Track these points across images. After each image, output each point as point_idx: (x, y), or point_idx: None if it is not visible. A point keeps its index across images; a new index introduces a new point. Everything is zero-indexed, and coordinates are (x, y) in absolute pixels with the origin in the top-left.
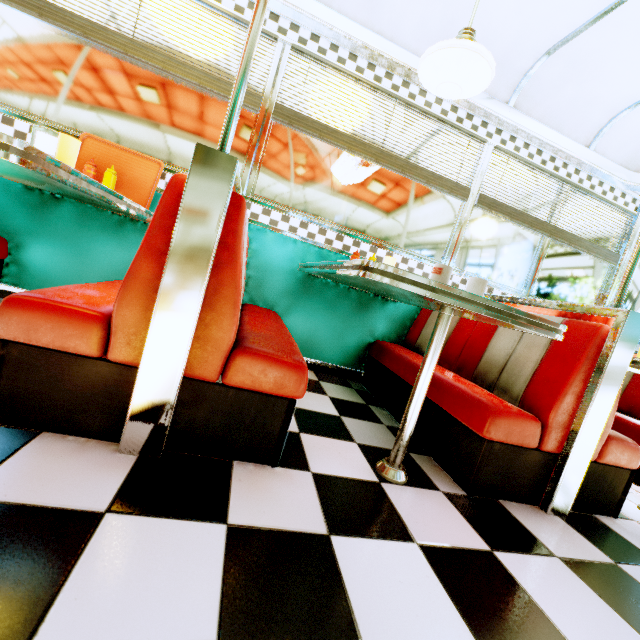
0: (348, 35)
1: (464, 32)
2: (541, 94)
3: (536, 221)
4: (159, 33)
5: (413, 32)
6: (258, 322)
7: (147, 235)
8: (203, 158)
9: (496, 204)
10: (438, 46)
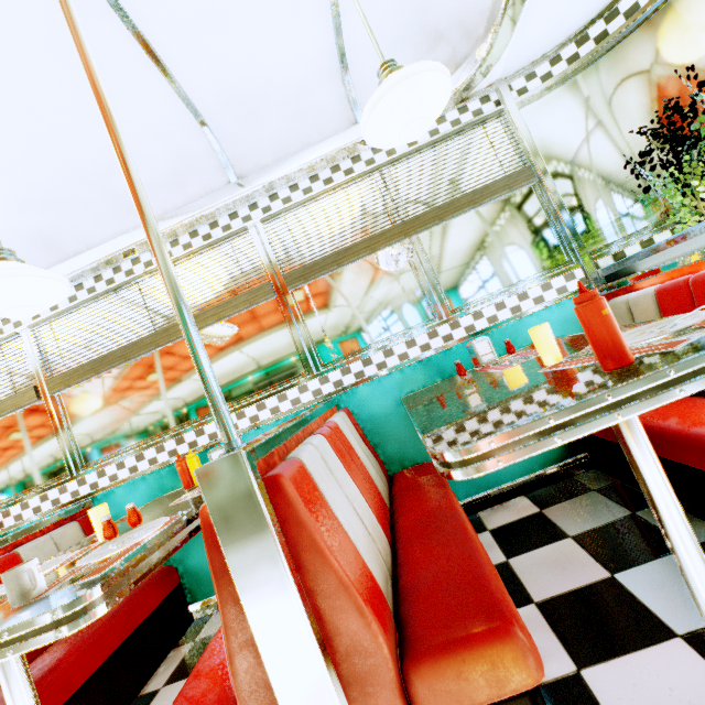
0: None
1: None
2: (251, 143)
3: (373, 239)
4: None
5: (98, 226)
6: None
7: None
8: None
9: (309, 268)
10: None
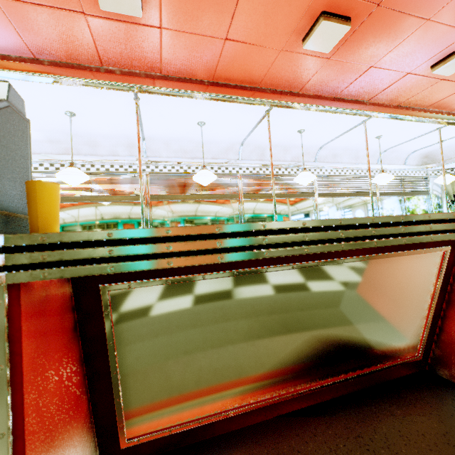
0: (331, 167)
1: (382, 171)
2: (385, 157)
3: (399, 193)
4: (286, 189)
5: (346, 158)
6: None
7: None
8: None
9: (385, 193)
10: (381, 178)
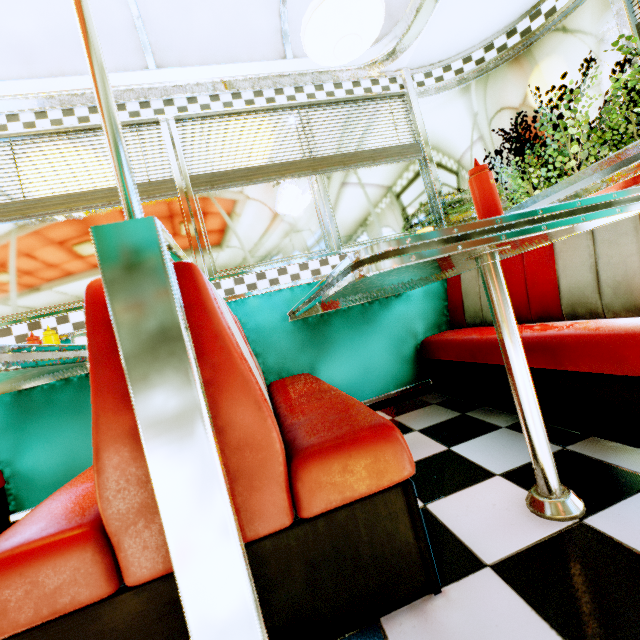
0: None
1: None
2: (178, 37)
3: (284, 166)
4: None
5: None
6: None
7: None
8: None
9: (218, 176)
10: None
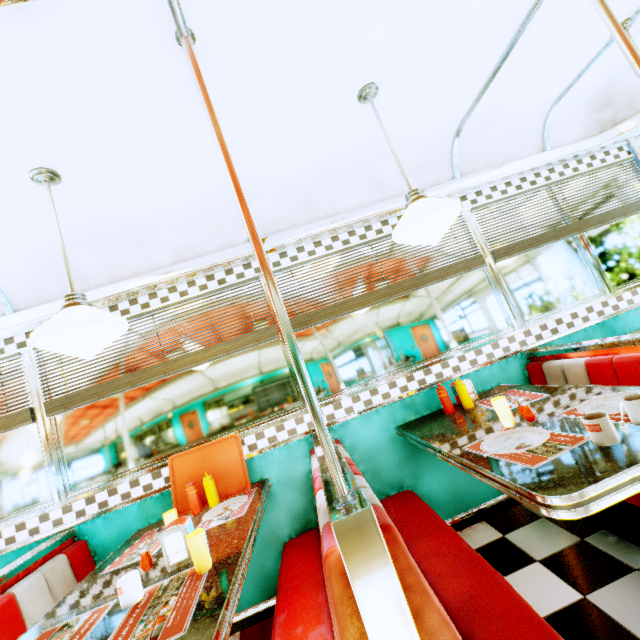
0: (306, 236)
1: (410, 196)
2: (474, 152)
3: (557, 231)
4: (180, 342)
5: (348, 196)
6: (432, 557)
7: (339, 639)
8: (344, 532)
9: (511, 247)
10: (404, 225)
